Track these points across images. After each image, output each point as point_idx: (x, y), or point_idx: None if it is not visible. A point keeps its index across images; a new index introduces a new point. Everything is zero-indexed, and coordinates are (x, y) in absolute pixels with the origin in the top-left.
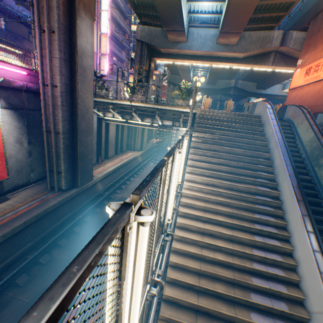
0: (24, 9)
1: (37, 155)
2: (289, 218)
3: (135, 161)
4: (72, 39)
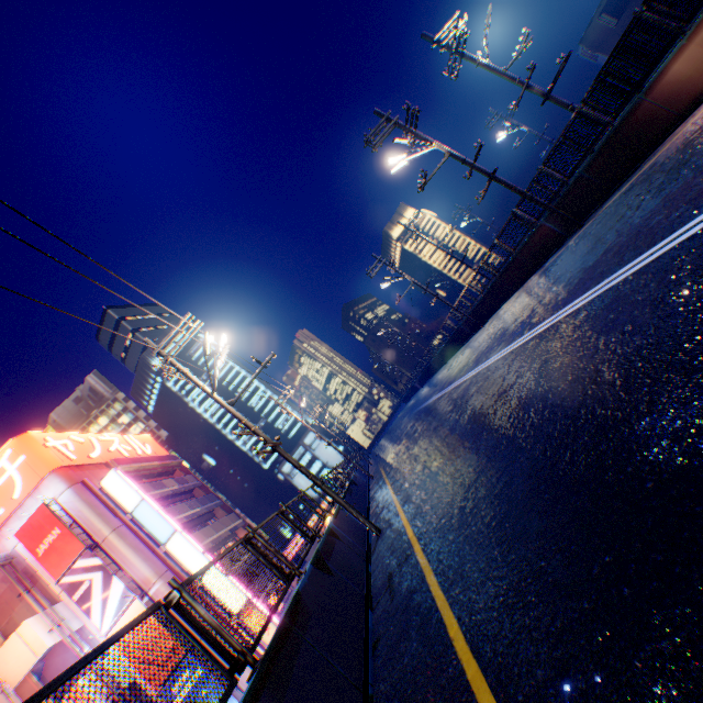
0: None
1: None
2: None
3: None
4: None
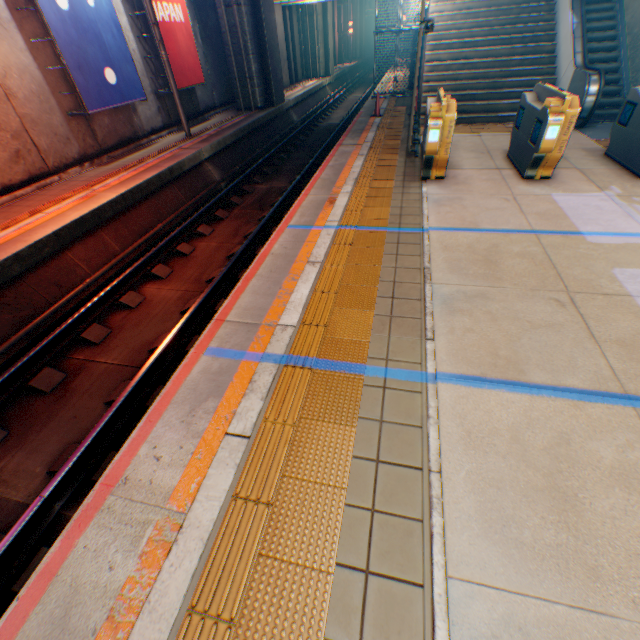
0: None
1: (211, 63)
2: (558, 14)
3: (323, 94)
4: None
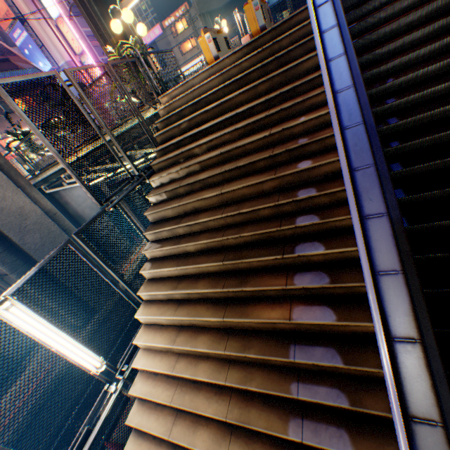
0: None
1: None
2: None
3: None
4: None
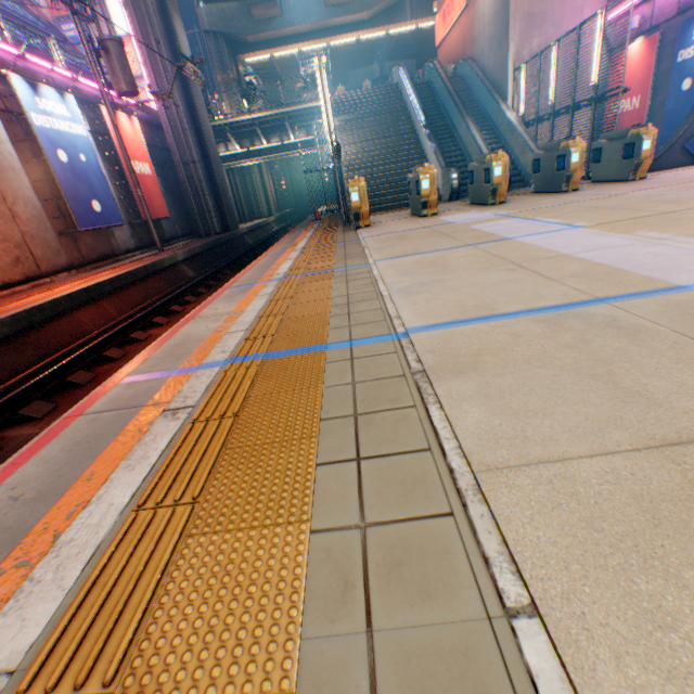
0: (14, 26)
1: (173, 205)
2: (423, 145)
3: (271, 227)
4: (174, 48)
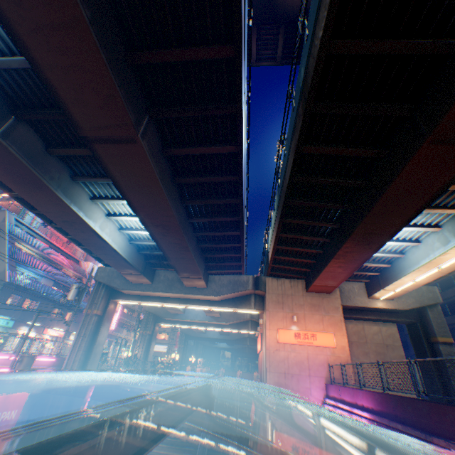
0: (60, 291)
1: (27, 432)
2: None
3: None
4: (95, 336)
